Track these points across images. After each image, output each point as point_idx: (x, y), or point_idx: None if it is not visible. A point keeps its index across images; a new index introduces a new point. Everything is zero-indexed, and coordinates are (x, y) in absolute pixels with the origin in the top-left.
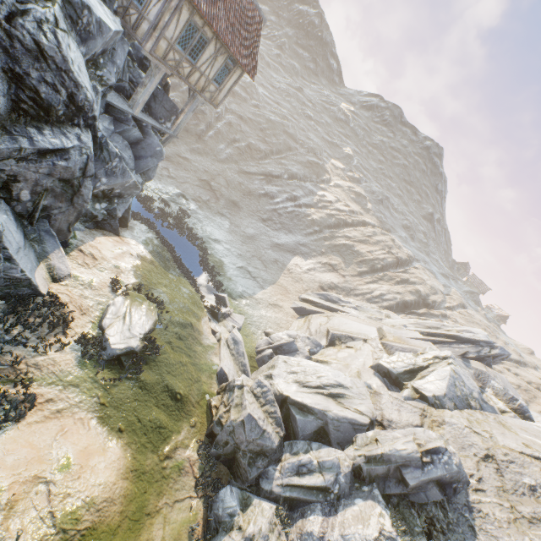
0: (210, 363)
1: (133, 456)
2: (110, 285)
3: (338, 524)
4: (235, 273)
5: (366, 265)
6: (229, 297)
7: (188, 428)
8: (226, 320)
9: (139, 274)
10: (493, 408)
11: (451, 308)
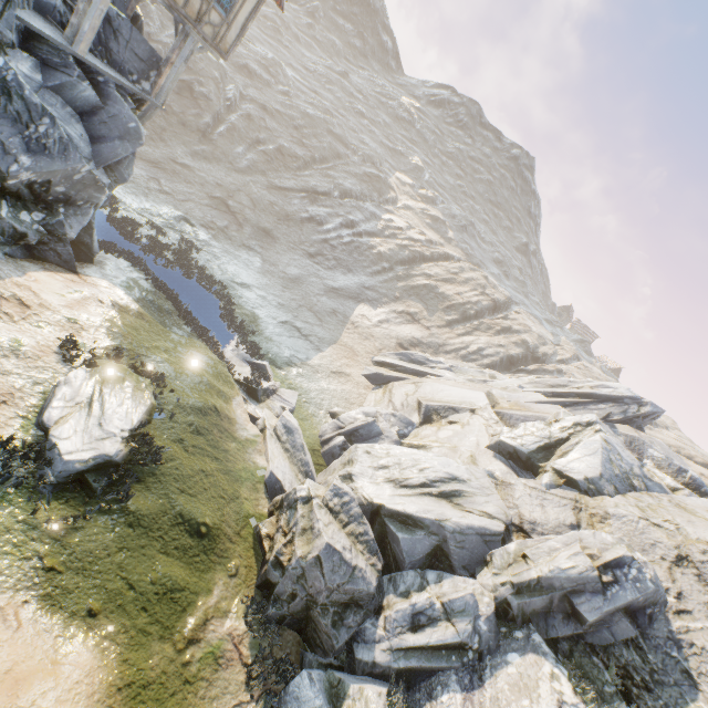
0: (252, 468)
1: (121, 659)
2: (58, 350)
3: (490, 703)
4: (277, 331)
5: (455, 311)
6: (272, 365)
7: (224, 580)
8: (270, 400)
9: (118, 332)
10: (661, 486)
11: (565, 362)
